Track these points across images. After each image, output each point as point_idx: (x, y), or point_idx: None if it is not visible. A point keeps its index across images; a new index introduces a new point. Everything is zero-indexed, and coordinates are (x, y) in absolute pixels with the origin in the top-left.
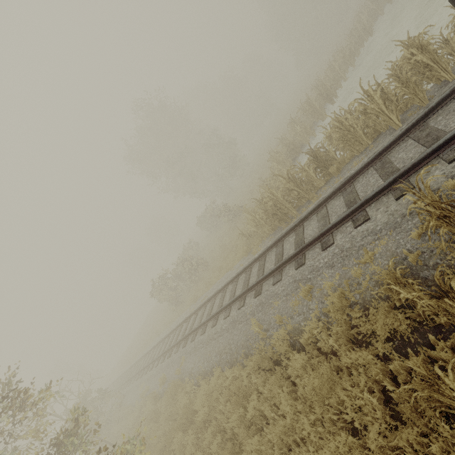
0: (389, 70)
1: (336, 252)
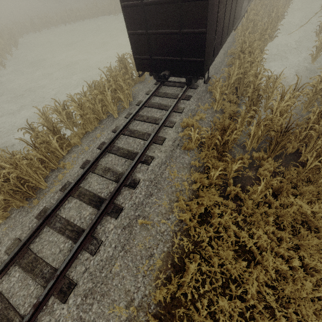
0: (90, 86)
1: (148, 183)
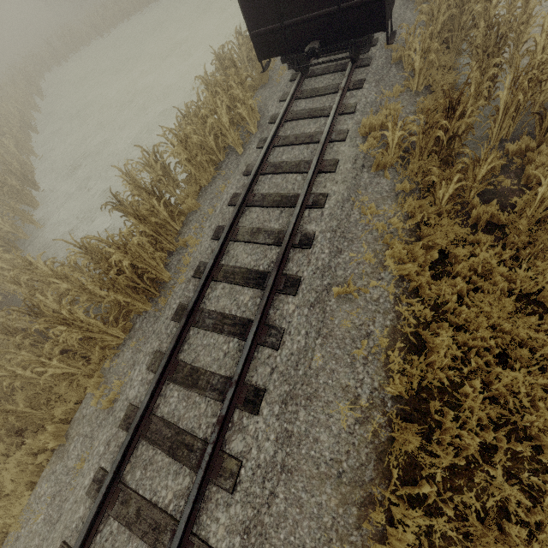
0: (186, 112)
1: (330, 235)
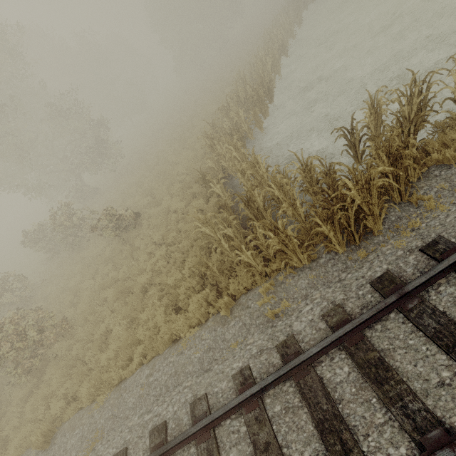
0: None
1: None
